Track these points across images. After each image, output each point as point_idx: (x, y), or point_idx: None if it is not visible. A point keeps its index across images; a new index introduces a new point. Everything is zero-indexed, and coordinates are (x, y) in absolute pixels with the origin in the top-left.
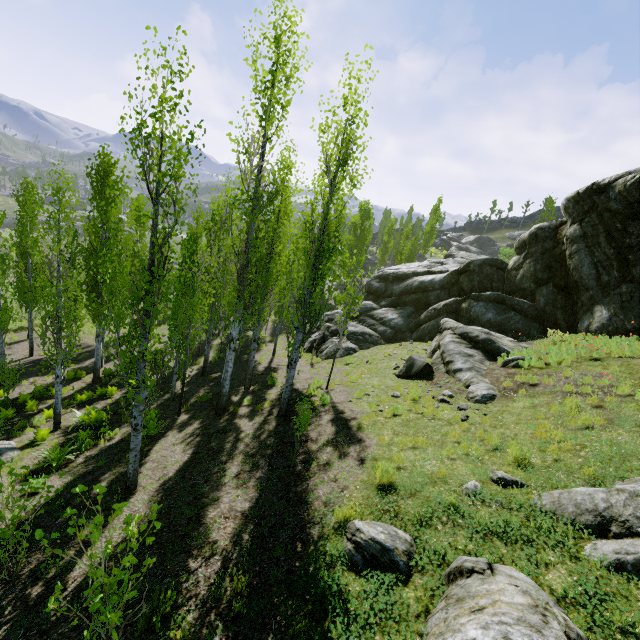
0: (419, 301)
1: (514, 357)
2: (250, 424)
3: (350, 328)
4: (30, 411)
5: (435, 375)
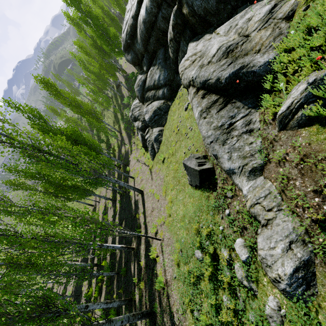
0: (159, 39)
1: (290, 103)
2: None
3: (146, 117)
4: (90, 317)
5: (215, 173)
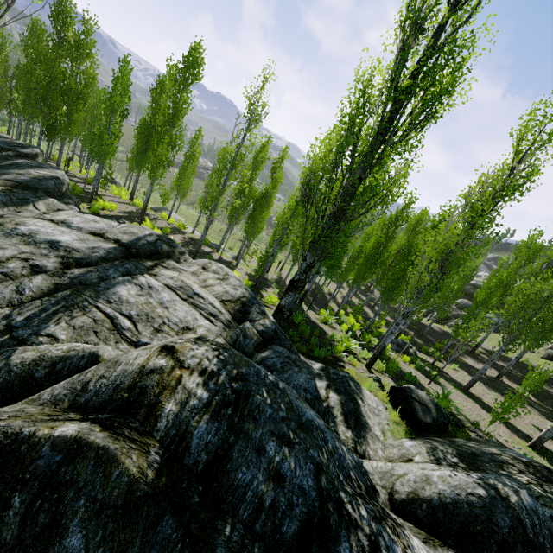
0: None
1: None
2: (503, 364)
3: None
4: None
5: None
